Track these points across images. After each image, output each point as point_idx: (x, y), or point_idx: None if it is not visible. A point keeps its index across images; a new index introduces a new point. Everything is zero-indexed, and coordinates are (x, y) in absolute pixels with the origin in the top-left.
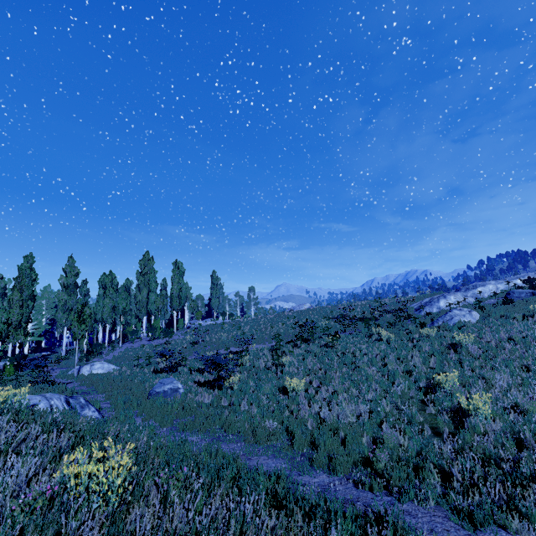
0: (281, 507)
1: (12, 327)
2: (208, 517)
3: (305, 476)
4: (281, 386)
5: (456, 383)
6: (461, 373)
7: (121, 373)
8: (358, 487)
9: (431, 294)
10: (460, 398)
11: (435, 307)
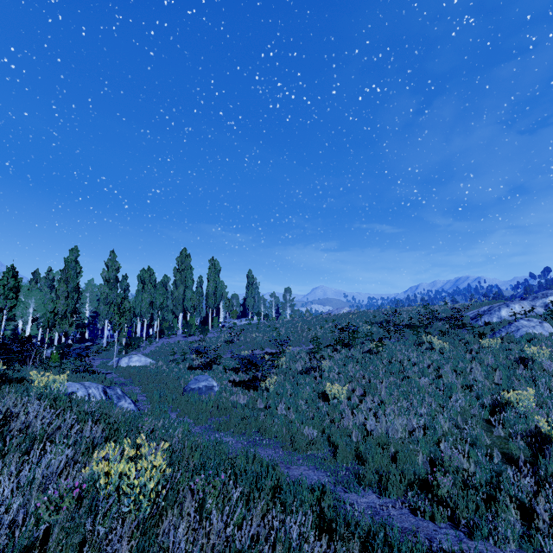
0: (329, 530)
1: (58, 316)
2: (248, 534)
3: (351, 494)
4: (321, 392)
5: (530, 404)
6: (535, 392)
7: (157, 367)
8: (416, 513)
9: (490, 302)
10: (539, 421)
11: (495, 317)
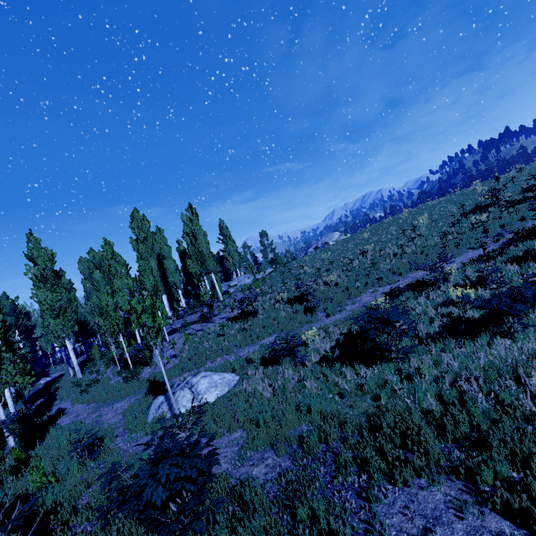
0: None
1: None
2: None
3: None
4: None
5: None
6: None
7: (283, 385)
8: None
9: None
10: None
11: None
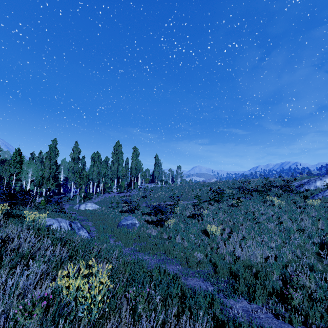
0: None
1: (45, 179)
2: None
3: (230, 300)
4: (203, 229)
5: None
6: None
7: (102, 210)
8: (278, 317)
9: (307, 177)
10: None
11: (312, 186)
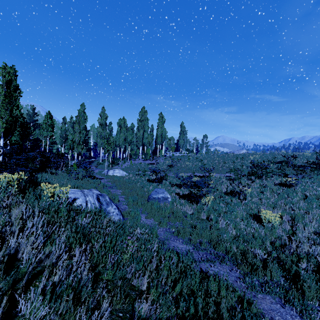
0: None
1: (76, 143)
2: None
3: None
4: (251, 213)
5: None
6: None
7: (129, 178)
8: None
9: None
10: None
11: None
